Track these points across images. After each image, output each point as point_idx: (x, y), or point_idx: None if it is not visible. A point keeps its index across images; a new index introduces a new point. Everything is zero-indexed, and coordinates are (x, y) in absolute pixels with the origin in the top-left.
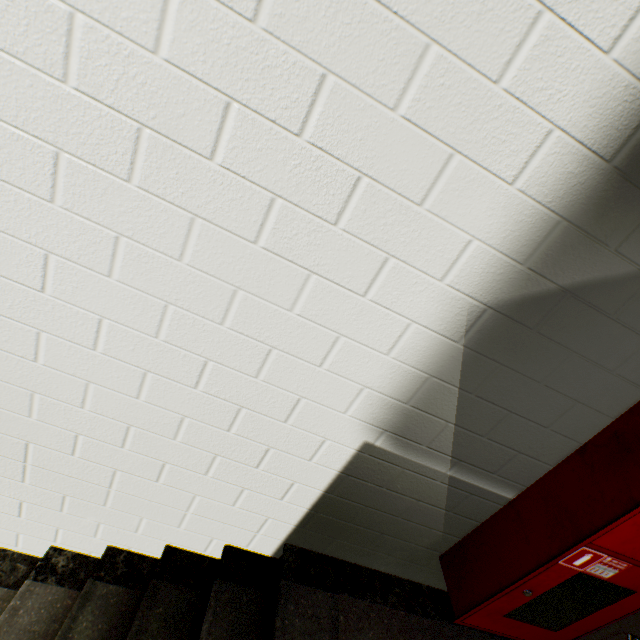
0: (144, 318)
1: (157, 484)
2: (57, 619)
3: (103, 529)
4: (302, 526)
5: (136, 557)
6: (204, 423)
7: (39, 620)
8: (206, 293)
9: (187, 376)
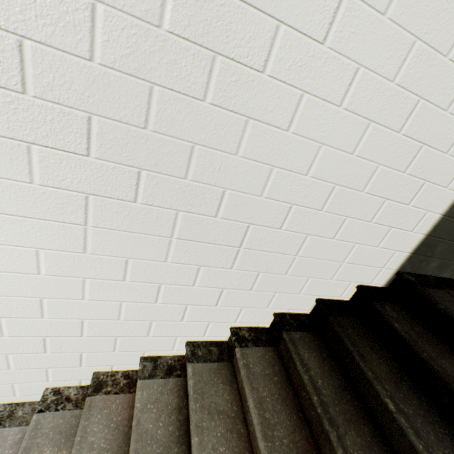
0: (391, 61)
1: (332, 241)
2: (273, 364)
3: (275, 298)
4: (414, 252)
5: (294, 315)
6: (390, 169)
7: (264, 367)
8: (449, 22)
9: (398, 121)
